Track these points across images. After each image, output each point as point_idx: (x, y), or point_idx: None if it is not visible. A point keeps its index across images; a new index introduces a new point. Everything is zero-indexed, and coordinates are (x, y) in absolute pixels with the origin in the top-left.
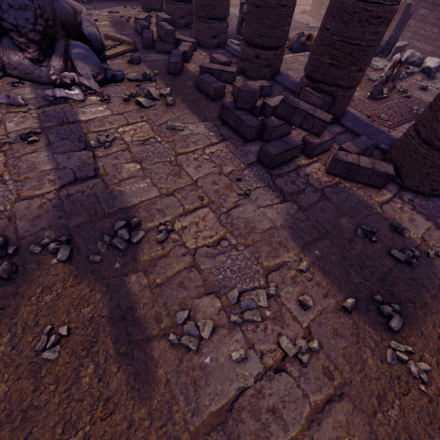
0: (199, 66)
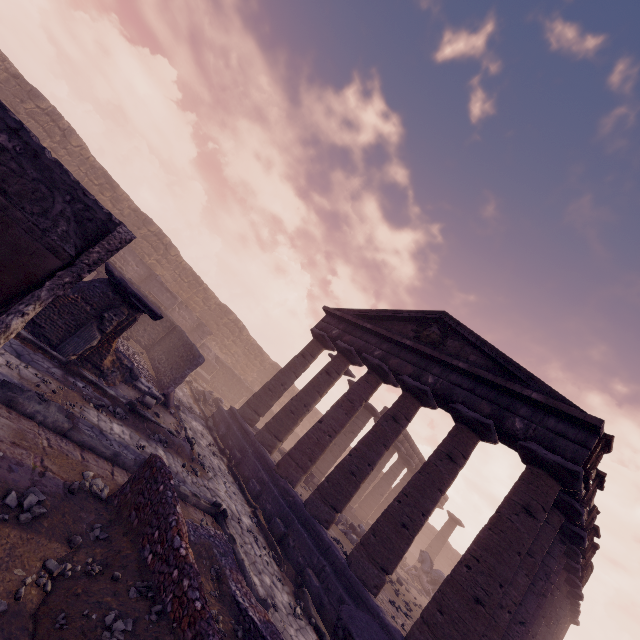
0: None
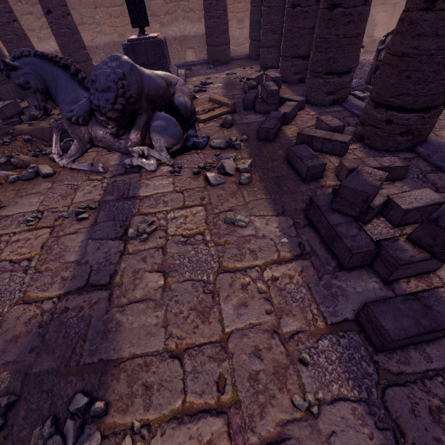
0: (300, 129)
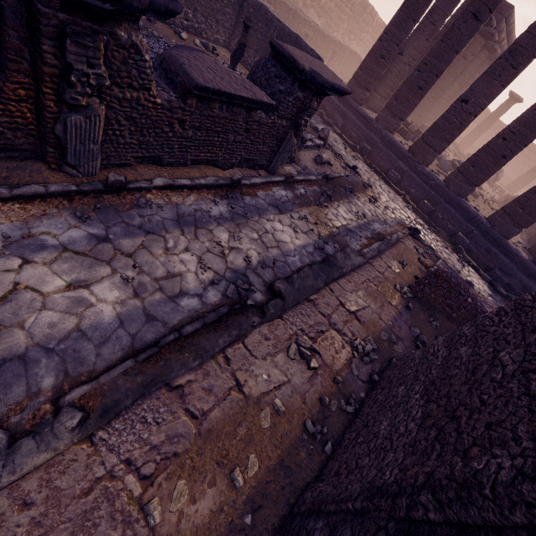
0: None
